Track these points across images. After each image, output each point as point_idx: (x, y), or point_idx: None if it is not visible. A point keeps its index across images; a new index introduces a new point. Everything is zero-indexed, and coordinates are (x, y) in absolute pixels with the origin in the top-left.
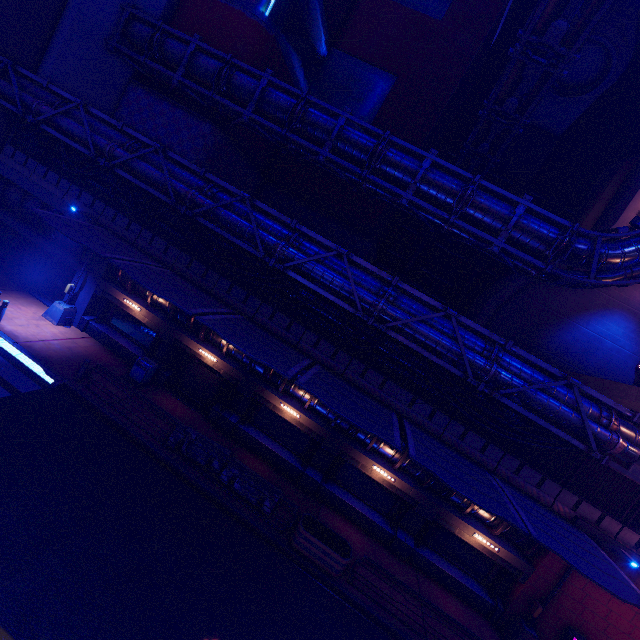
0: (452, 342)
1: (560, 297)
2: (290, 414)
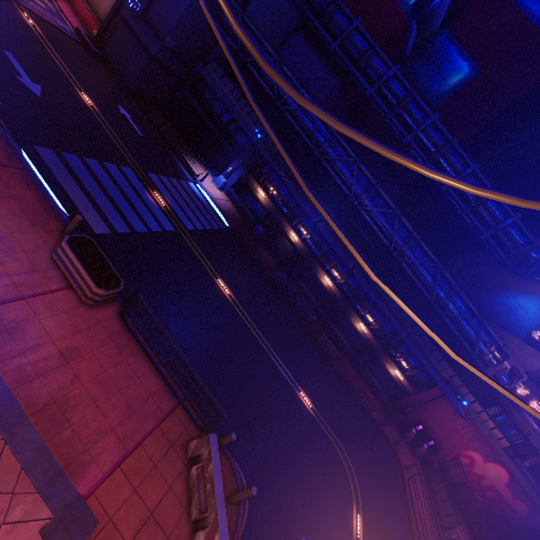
0: (432, 280)
1: (508, 275)
2: (327, 282)
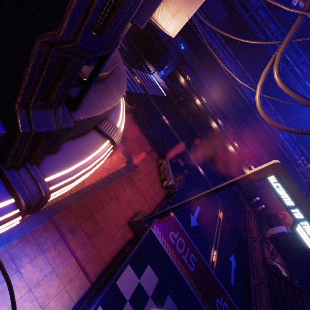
0: None
1: None
2: (214, 125)
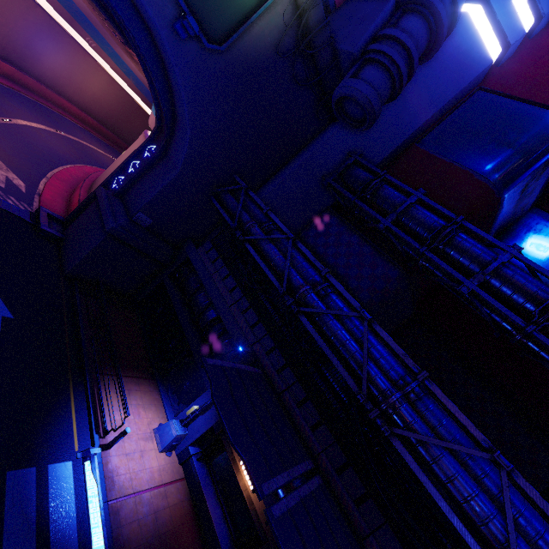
0: None
1: None
2: None
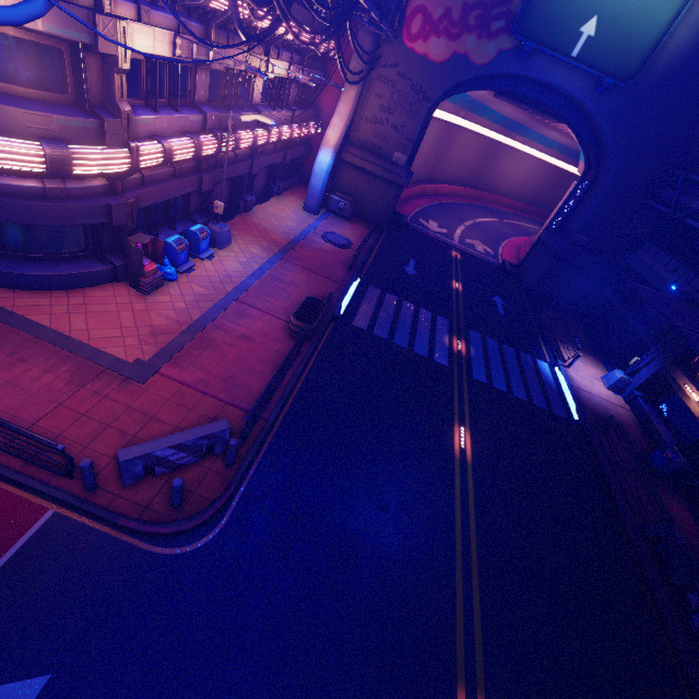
0: None
1: None
2: None
